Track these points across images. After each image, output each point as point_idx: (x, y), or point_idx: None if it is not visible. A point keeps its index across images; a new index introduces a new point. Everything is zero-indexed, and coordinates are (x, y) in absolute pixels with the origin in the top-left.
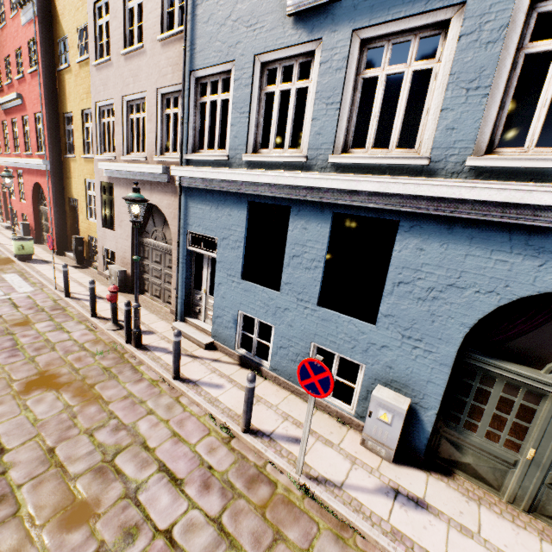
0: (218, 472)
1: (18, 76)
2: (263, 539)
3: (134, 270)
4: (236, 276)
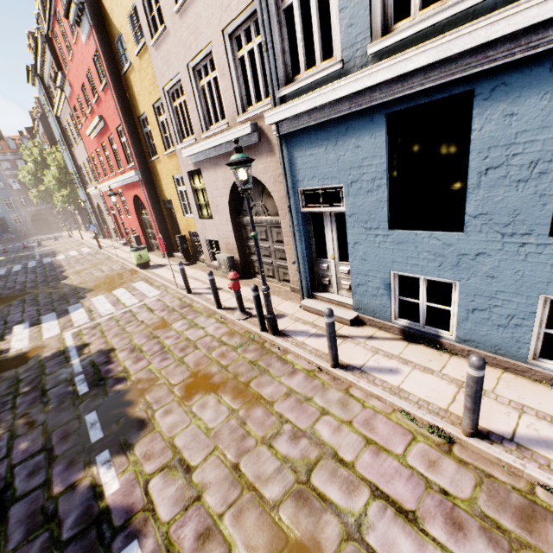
0: (461, 500)
1: (95, 99)
2: None
3: (240, 254)
4: (380, 227)
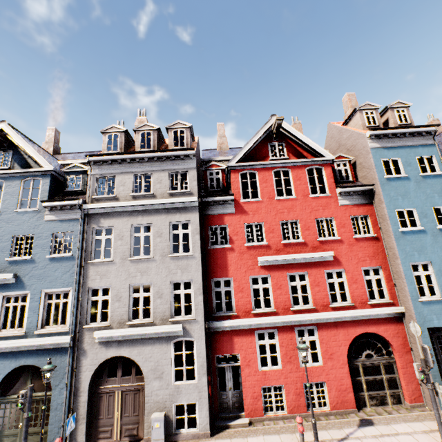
0: None
1: None
2: None
3: None
4: None
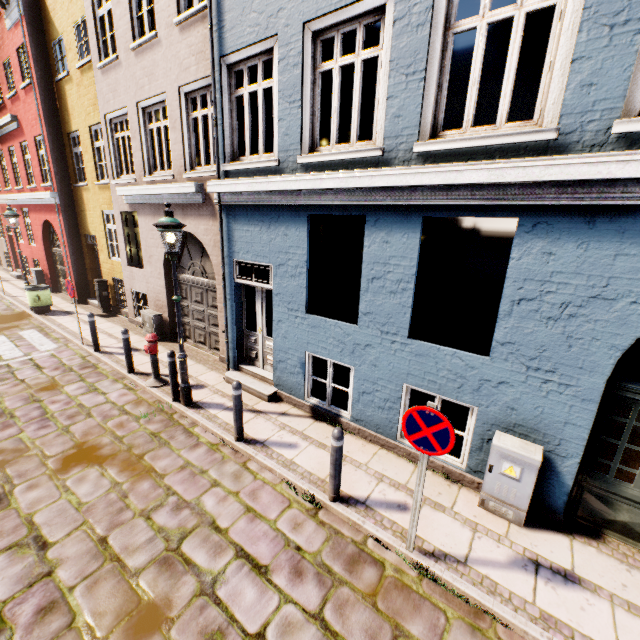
0: (309, 553)
1: (10, 94)
2: (380, 637)
3: (171, 314)
4: (300, 310)
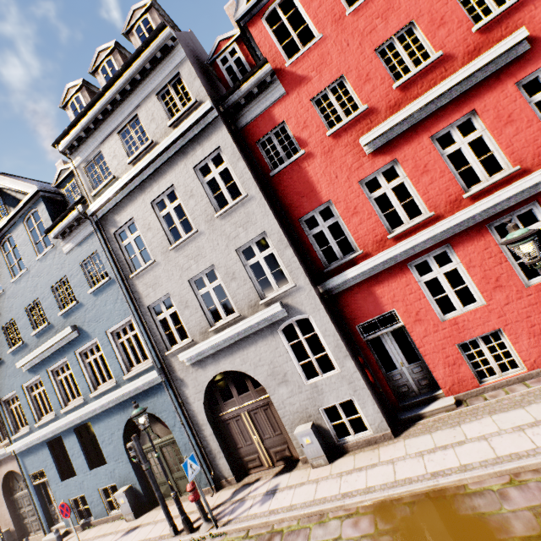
0: None
1: None
2: None
3: (16, 523)
4: (59, 481)
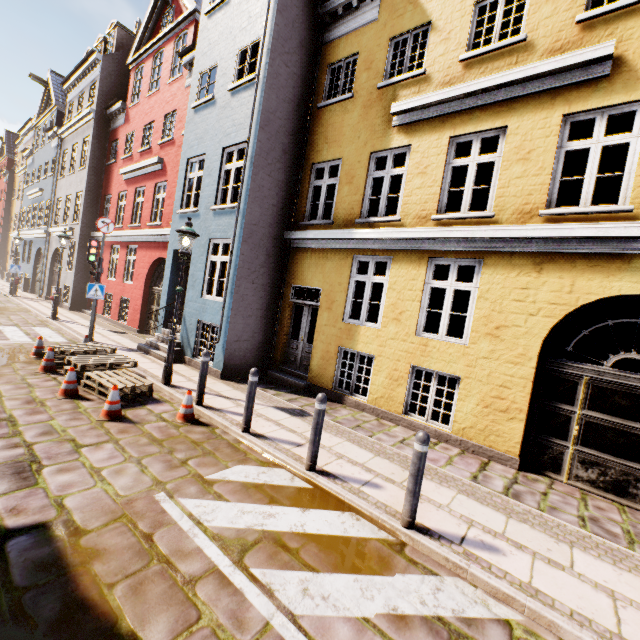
0: None
1: (0, 200)
2: None
3: None
4: (22, 262)
